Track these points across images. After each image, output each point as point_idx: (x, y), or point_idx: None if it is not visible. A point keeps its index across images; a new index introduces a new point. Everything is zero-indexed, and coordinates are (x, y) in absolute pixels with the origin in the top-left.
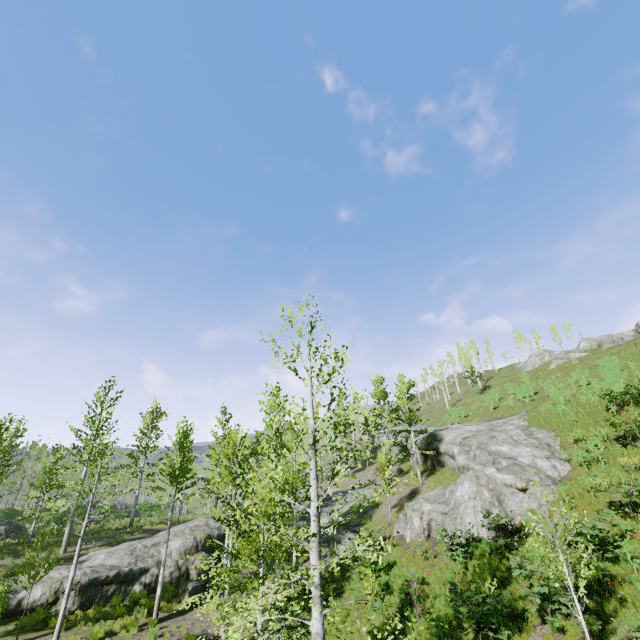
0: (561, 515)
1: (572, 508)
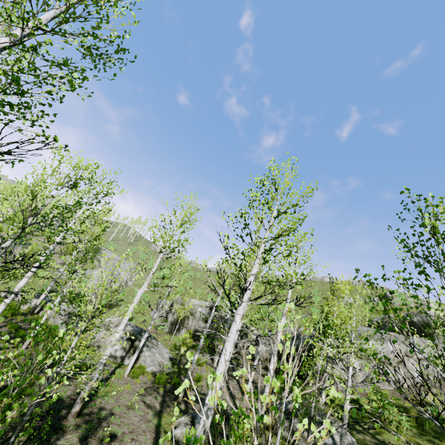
0: None
1: None
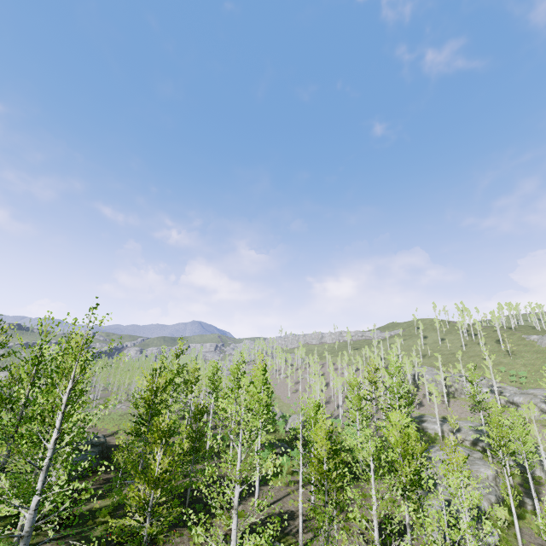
0: None
1: None
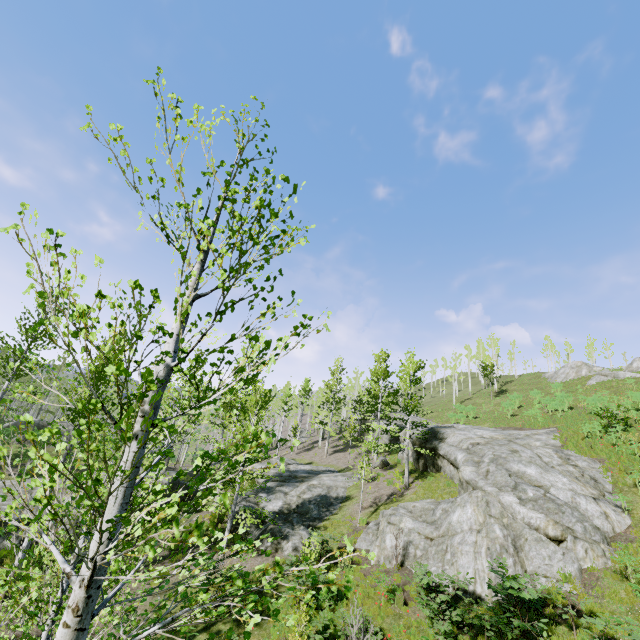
0: (620, 601)
1: (639, 594)
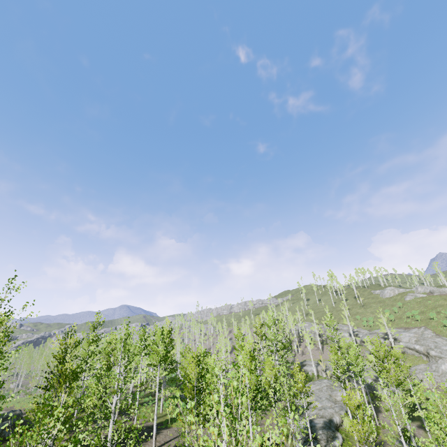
0: None
1: None
